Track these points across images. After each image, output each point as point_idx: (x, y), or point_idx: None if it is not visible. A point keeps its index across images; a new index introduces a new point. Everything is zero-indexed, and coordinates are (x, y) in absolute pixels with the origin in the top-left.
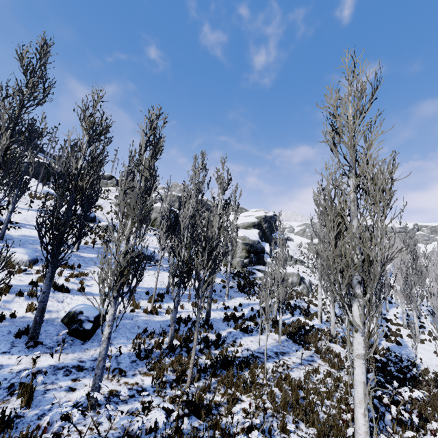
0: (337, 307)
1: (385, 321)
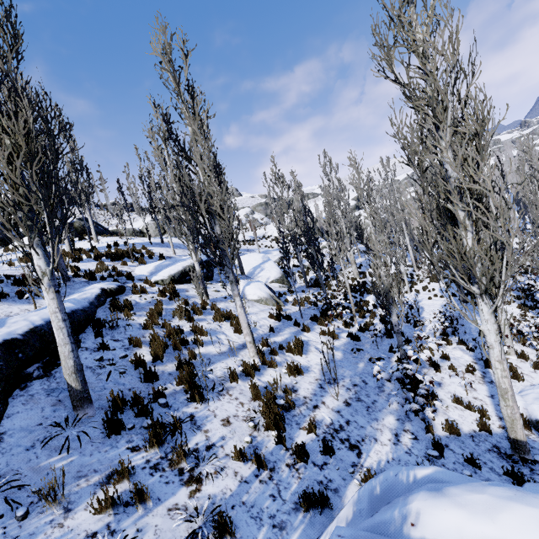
0: None
1: None
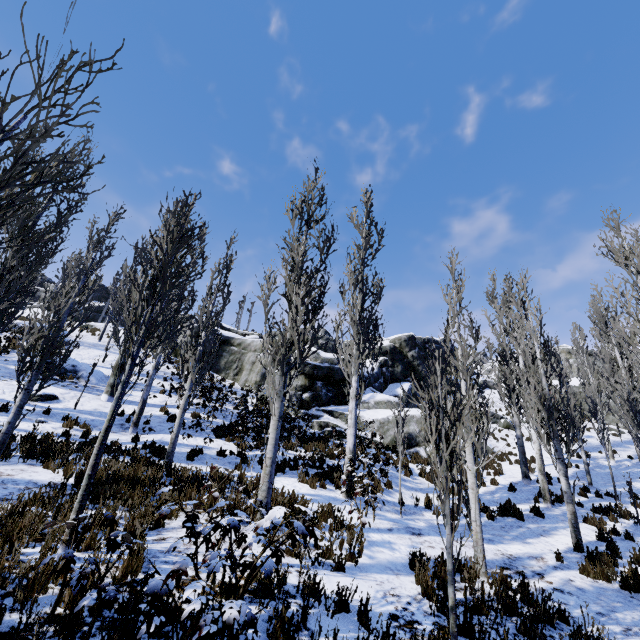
0: (507, 489)
1: None
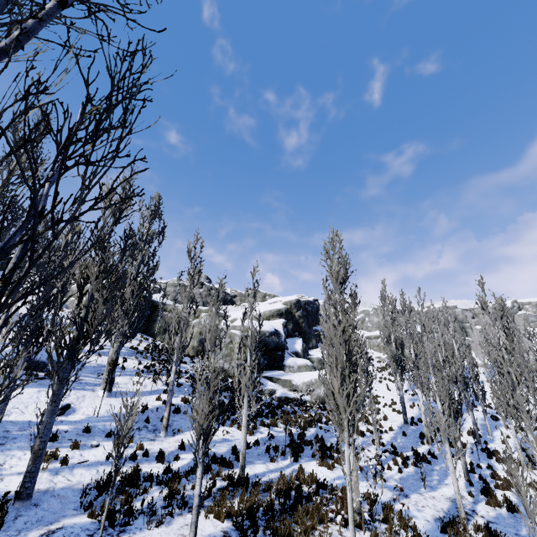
0: (401, 434)
1: (486, 455)
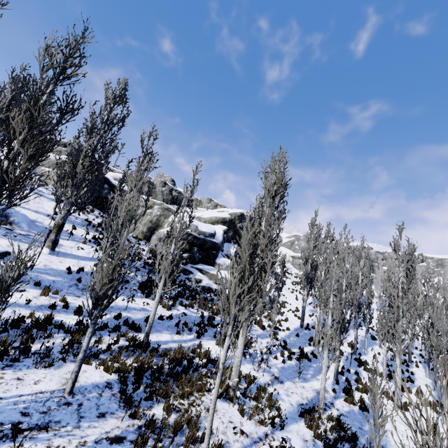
0: (294, 335)
1: (357, 364)
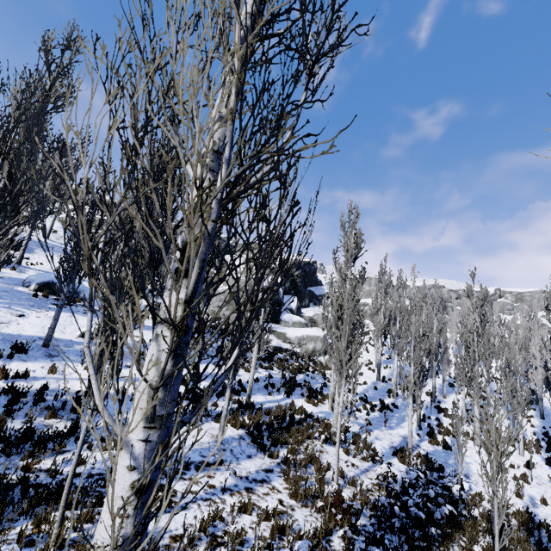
0: (372, 388)
1: (437, 411)
